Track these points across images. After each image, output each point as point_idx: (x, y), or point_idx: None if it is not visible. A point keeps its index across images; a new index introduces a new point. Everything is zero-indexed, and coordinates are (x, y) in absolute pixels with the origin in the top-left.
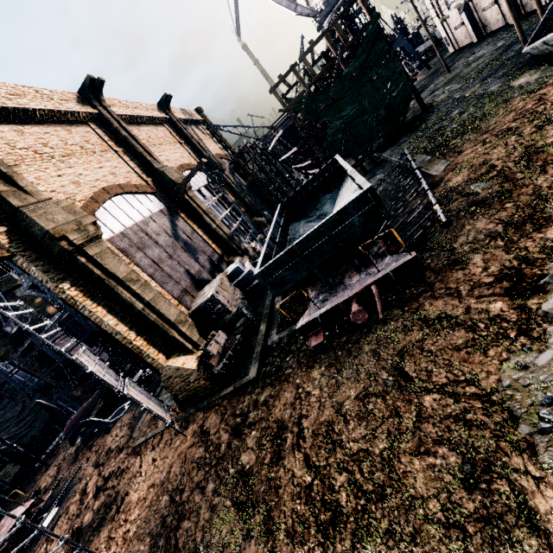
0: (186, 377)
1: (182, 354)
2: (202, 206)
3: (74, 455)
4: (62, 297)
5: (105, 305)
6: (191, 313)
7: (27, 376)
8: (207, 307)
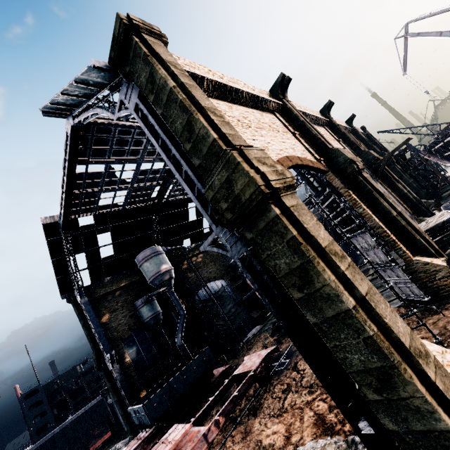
0: (432, 273)
1: (425, 256)
2: (395, 176)
3: (276, 342)
4: (346, 199)
5: (369, 209)
6: (424, 231)
7: (230, 292)
8: (443, 227)
